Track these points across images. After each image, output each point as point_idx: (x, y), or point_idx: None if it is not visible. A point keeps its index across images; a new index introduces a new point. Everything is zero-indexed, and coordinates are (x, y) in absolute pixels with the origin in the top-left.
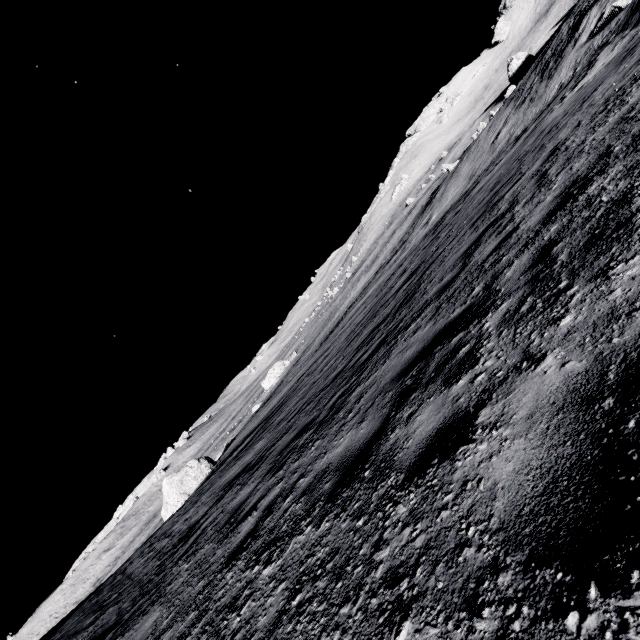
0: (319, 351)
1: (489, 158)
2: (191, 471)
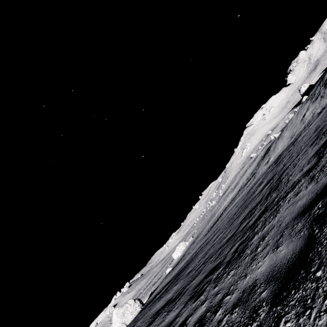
0: (208, 234)
1: (302, 126)
2: (129, 307)
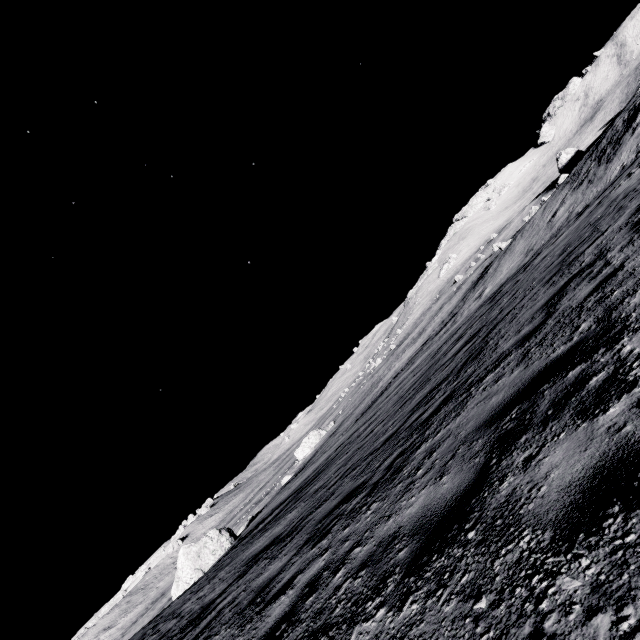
0: (360, 420)
1: (547, 234)
2: (210, 543)
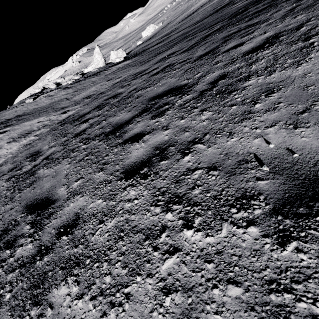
0: (183, 21)
1: None
2: (120, 53)
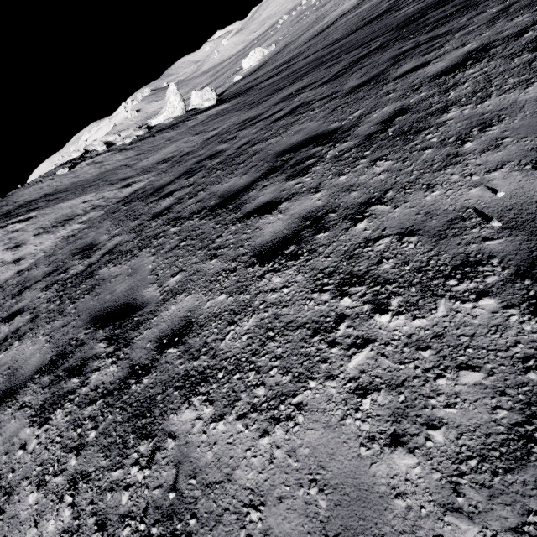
0: (312, 41)
1: None
2: (207, 94)
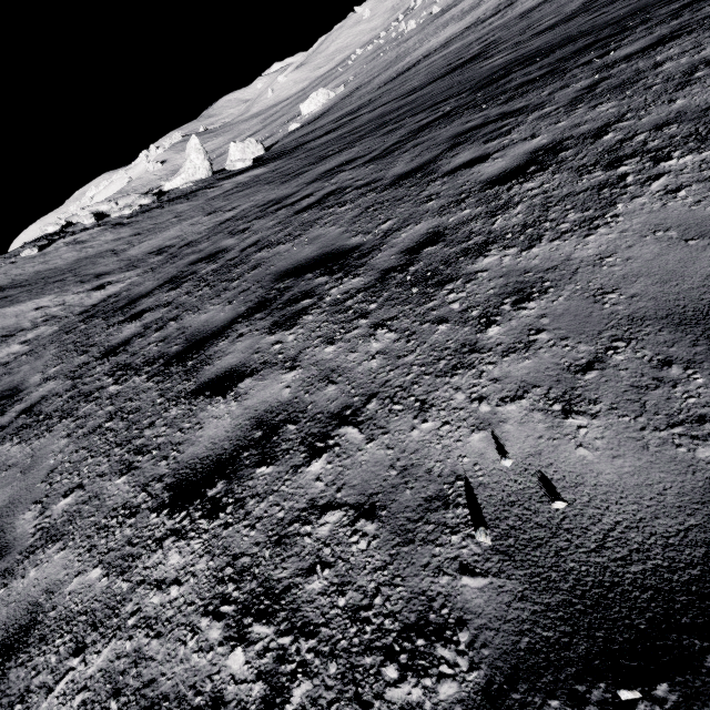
0: (387, 86)
1: None
2: (251, 146)
